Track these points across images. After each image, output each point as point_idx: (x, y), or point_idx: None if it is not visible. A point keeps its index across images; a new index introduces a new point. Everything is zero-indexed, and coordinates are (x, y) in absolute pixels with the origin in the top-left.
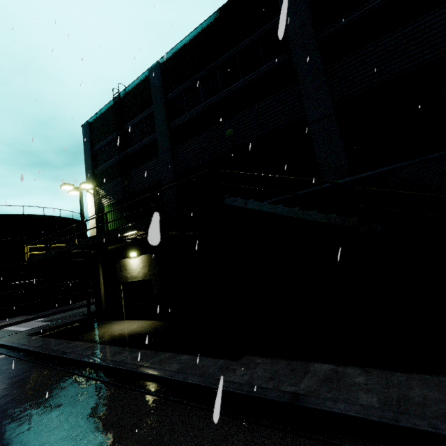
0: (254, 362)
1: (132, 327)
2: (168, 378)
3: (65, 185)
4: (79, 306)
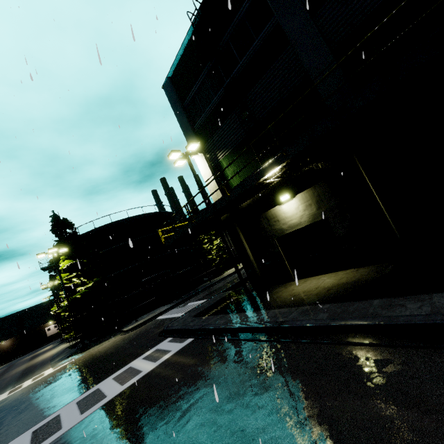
0: None
1: (327, 281)
2: None
3: (173, 153)
4: (205, 288)
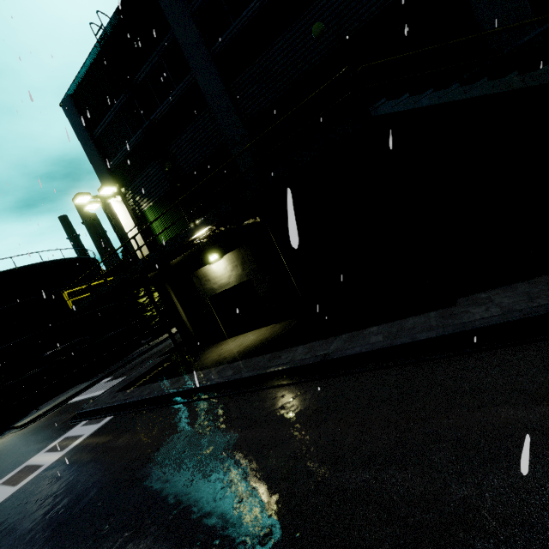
0: (481, 298)
1: (250, 339)
2: (386, 347)
3: (79, 196)
4: (141, 354)
